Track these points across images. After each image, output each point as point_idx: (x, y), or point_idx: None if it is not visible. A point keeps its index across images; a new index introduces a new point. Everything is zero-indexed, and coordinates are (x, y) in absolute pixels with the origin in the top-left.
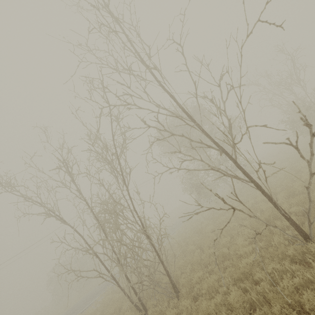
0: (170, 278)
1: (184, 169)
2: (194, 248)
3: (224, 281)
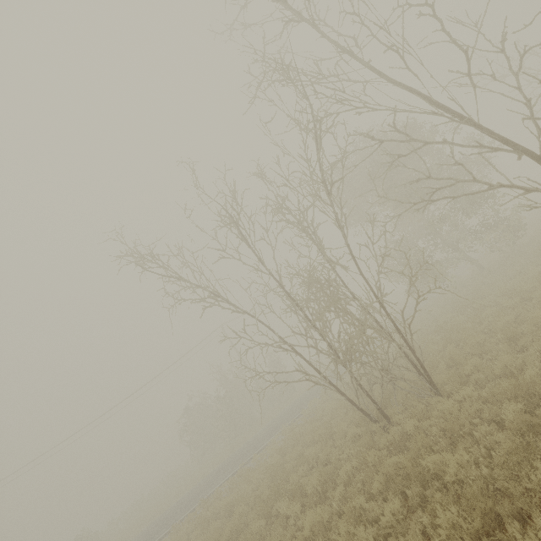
0: (425, 370)
1: (444, 197)
2: (438, 347)
3: (529, 359)
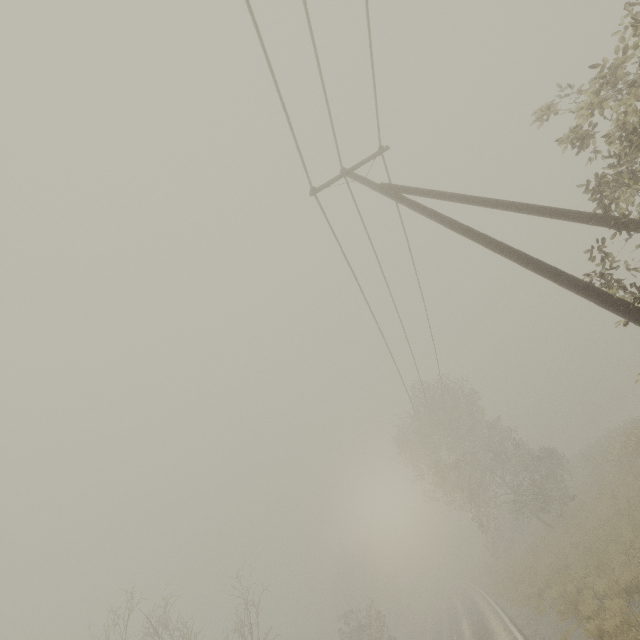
0: None
1: None
2: None
3: None
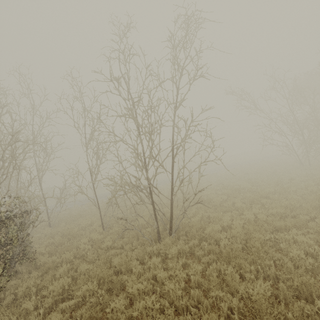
0: None
1: None
2: None
3: None
